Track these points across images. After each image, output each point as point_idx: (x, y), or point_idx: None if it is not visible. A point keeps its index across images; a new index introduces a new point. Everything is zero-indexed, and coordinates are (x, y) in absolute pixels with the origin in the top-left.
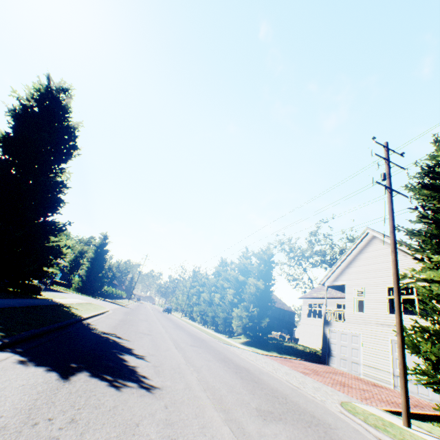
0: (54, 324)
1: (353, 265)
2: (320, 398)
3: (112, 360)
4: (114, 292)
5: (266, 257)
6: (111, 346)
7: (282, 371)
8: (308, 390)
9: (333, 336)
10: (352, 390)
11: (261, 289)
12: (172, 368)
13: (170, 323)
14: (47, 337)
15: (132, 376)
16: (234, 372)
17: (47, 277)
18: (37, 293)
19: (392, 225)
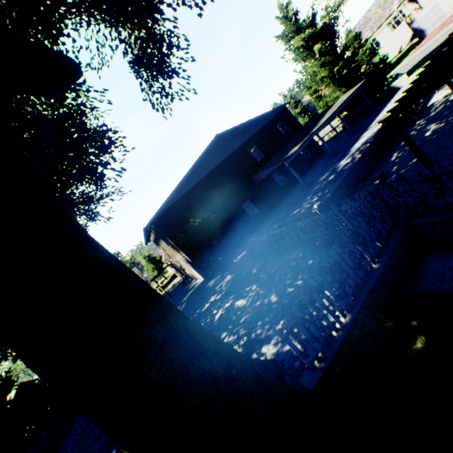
0: None
1: None
2: None
3: None
4: None
5: (354, 34)
6: None
7: None
8: None
9: (419, 24)
10: None
11: (369, 49)
12: None
13: None
14: None
15: None
16: None
17: None
18: None
19: None
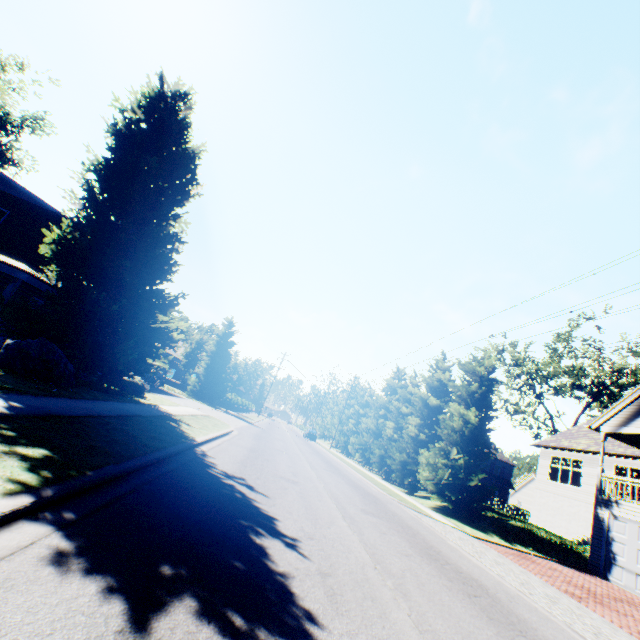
0: (149, 455)
1: None
2: None
3: (241, 553)
4: (239, 402)
5: (482, 371)
6: (239, 509)
7: (540, 592)
8: None
9: (617, 528)
10: None
11: (472, 424)
12: (354, 580)
13: (319, 459)
14: (131, 481)
15: (285, 614)
16: (465, 597)
17: (152, 373)
18: (140, 394)
19: None
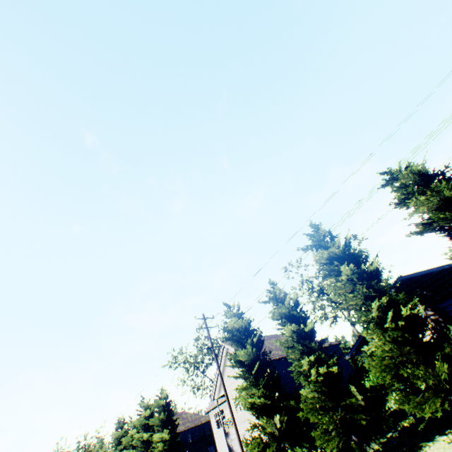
0: None
1: (225, 374)
2: None
3: None
4: None
5: (163, 401)
6: None
7: None
8: None
9: (234, 443)
10: None
11: (168, 439)
12: None
13: None
14: None
15: None
16: None
17: None
18: None
19: (220, 372)
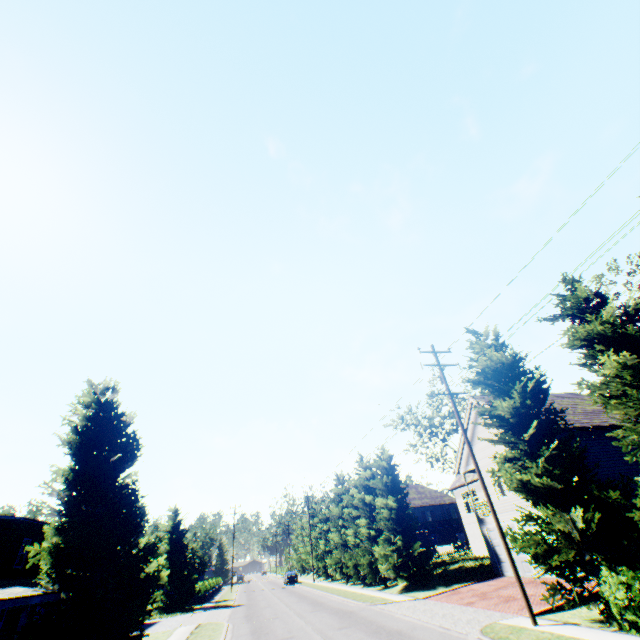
0: None
1: (475, 441)
2: (466, 630)
3: None
4: (208, 587)
5: (385, 463)
6: None
7: (440, 614)
8: (458, 626)
9: (493, 536)
10: (514, 602)
11: (395, 508)
12: None
13: (305, 604)
14: None
15: None
16: None
17: (149, 616)
18: None
19: (463, 430)
